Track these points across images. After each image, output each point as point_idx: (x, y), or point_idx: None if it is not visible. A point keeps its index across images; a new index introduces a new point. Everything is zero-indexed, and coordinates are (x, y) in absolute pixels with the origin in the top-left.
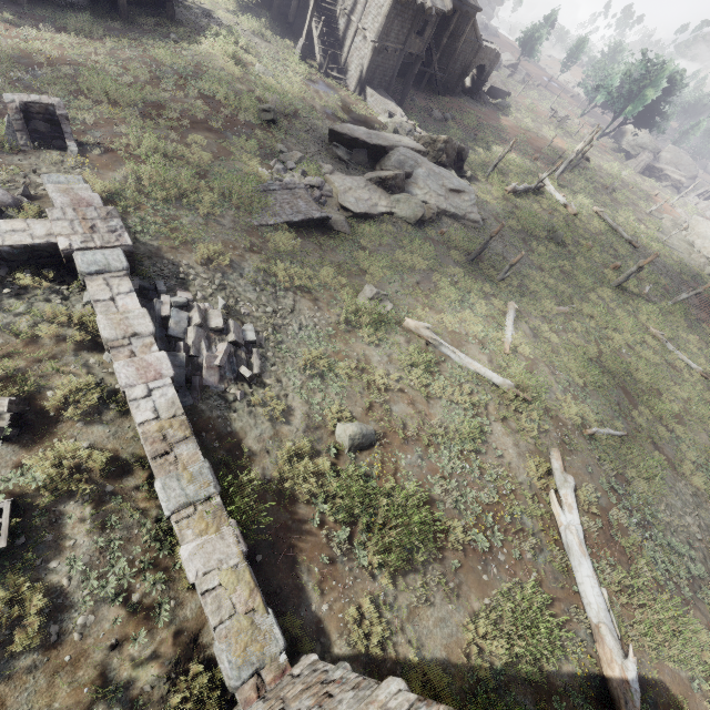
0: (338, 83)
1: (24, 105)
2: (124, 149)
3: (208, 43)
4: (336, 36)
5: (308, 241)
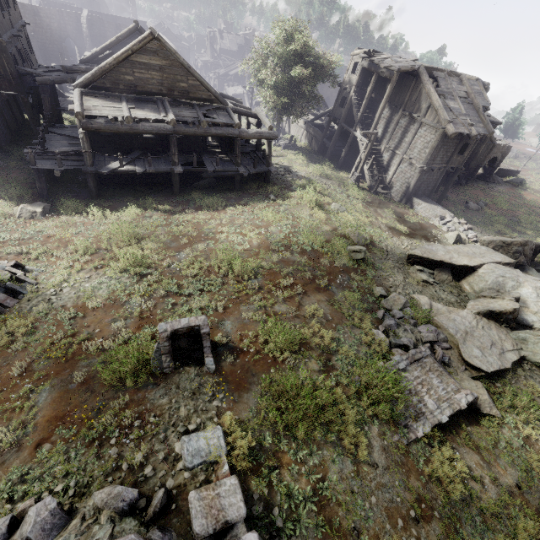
0: (386, 197)
1: (174, 331)
2: (253, 345)
3: (296, 196)
4: (381, 164)
5: (462, 445)
